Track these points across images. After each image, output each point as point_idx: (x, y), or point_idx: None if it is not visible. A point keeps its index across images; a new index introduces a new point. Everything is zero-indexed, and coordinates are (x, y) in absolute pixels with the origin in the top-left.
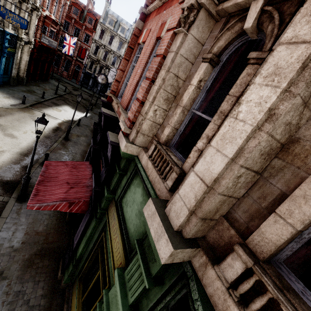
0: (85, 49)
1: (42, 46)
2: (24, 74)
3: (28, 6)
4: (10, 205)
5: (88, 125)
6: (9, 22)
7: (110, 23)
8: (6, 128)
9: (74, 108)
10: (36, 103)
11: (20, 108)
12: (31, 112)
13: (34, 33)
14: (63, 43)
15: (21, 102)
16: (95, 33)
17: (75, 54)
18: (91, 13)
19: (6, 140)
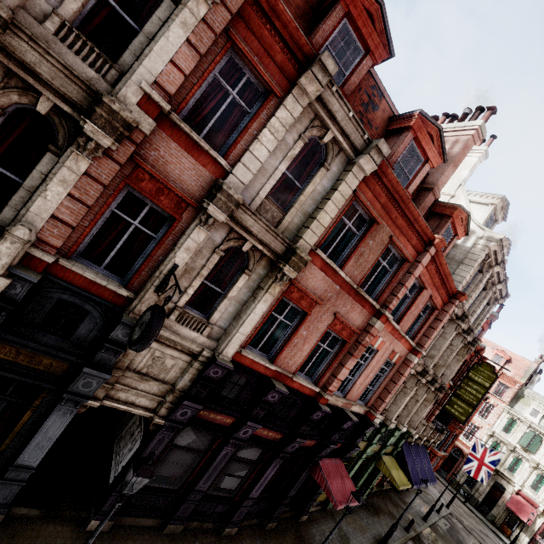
0: None
1: None
2: None
3: None
4: None
5: None
6: None
7: None
8: None
9: None
10: None
11: None
12: None
13: None
14: None
15: None
16: None
17: None
18: None
19: None
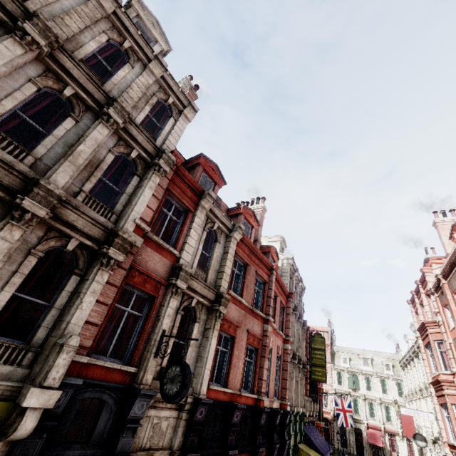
0: None
1: None
2: None
3: None
4: None
5: None
6: None
7: None
8: None
9: None
10: None
11: None
12: None
13: None
14: None
15: None
16: None
17: None
18: None
19: None
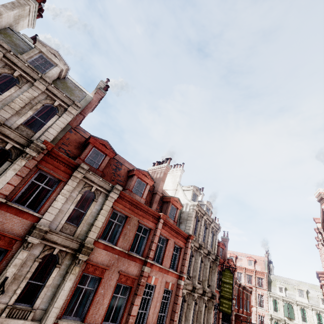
0: None
1: None
2: None
3: None
4: None
5: None
6: None
7: None
8: None
9: None
10: None
11: None
12: None
13: None
14: None
15: None
16: None
17: None
18: None
19: None
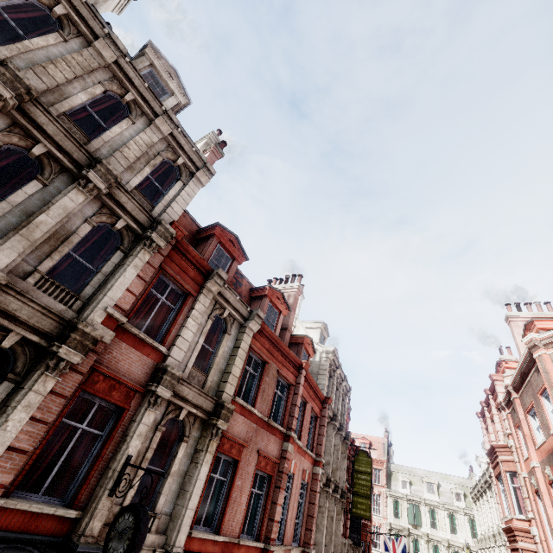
0: None
1: None
2: None
3: None
4: None
5: None
6: None
7: None
8: None
9: None
10: None
11: None
12: None
13: None
14: None
15: None
16: None
17: None
18: None
19: None
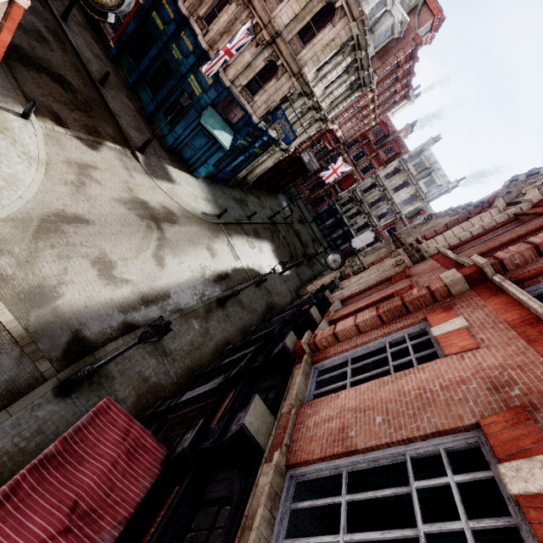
0: (355, 180)
1: (300, 158)
2: (252, 179)
3: (315, 115)
4: (40, 392)
5: (271, 292)
6: (276, 129)
7: (416, 165)
8: (166, 244)
9: (275, 251)
10: (234, 223)
11: (210, 221)
12: (217, 234)
13: (300, 143)
14: (332, 159)
15: (217, 214)
16: (383, 168)
17: (337, 179)
18: (398, 142)
19: (147, 265)
